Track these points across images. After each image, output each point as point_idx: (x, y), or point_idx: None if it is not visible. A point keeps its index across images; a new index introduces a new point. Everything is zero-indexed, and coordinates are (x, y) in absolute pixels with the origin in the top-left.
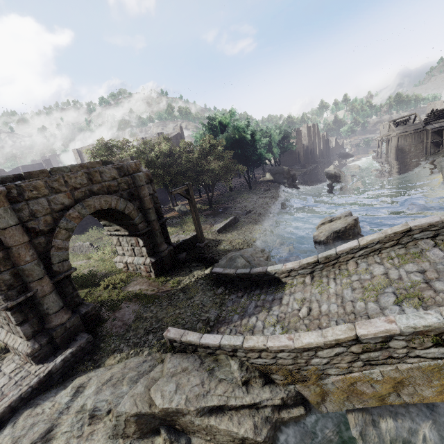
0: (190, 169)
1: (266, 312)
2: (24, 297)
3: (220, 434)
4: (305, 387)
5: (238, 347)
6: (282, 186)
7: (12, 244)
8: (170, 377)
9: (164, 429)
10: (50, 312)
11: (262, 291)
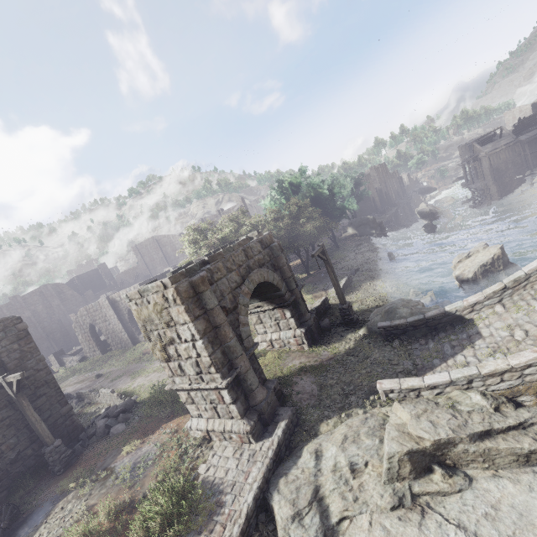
0: (283, 237)
1: (470, 348)
2: (235, 373)
3: (500, 457)
4: None
5: (475, 376)
6: (372, 237)
7: (219, 323)
8: (417, 418)
9: (436, 466)
10: (254, 388)
11: (448, 332)
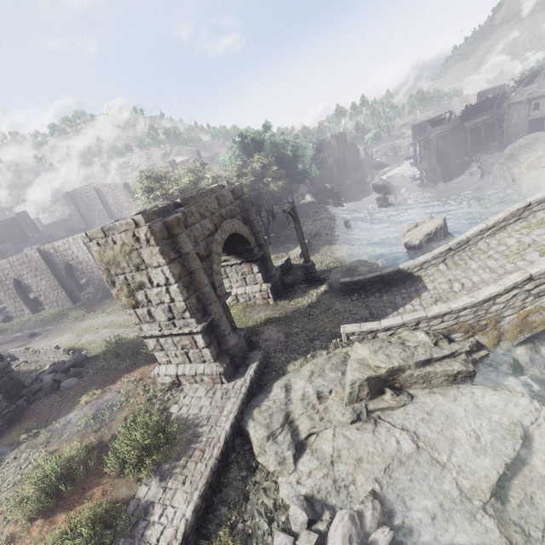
0: None
1: (417, 299)
2: (210, 318)
3: (436, 378)
4: (484, 334)
5: (423, 318)
6: (329, 206)
7: (194, 268)
8: (375, 353)
9: (388, 388)
10: (226, 333)
11: (399, 287)
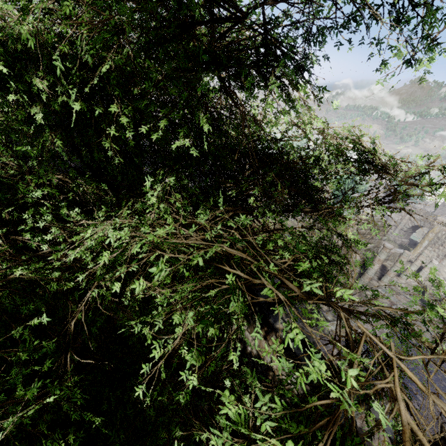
0: None
1: None
2: None
3: None
4: None
5: None
6: None
7: None
8: None
9: None
10: None
11: None
